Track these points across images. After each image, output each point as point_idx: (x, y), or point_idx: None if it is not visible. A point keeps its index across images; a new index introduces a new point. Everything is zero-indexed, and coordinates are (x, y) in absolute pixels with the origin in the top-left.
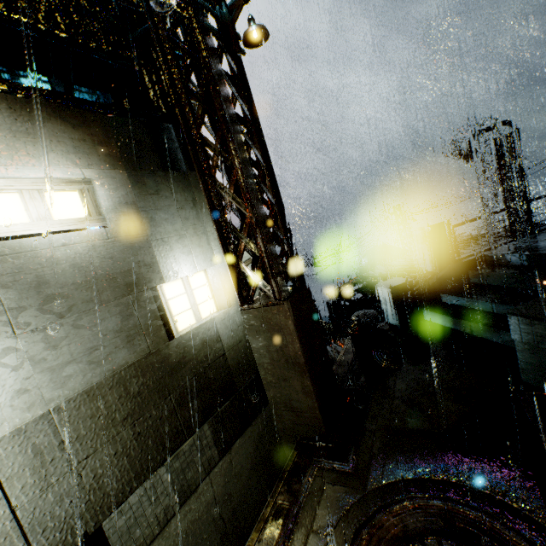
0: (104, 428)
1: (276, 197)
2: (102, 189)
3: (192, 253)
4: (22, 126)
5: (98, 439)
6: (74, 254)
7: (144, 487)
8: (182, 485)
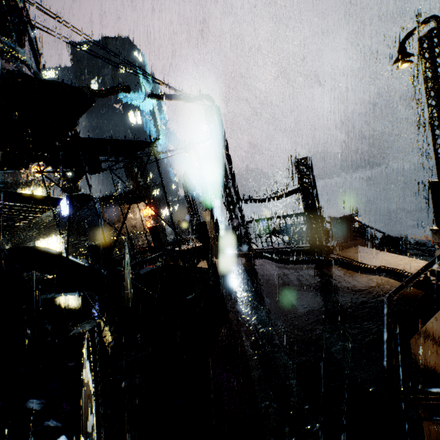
0: None
1: None
2: None
3: None
4: None
5: None
6: None
7: None
8: None
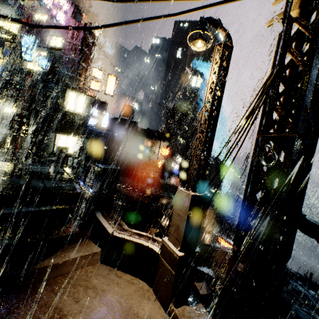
0: (1, 138)
1: (21, 117)
2: (16, 110)
3: (25, 124)
4: (11, 100)
5: (0, 139)
6: (8, 117)
7: (0, 149)
8: (4, 154)
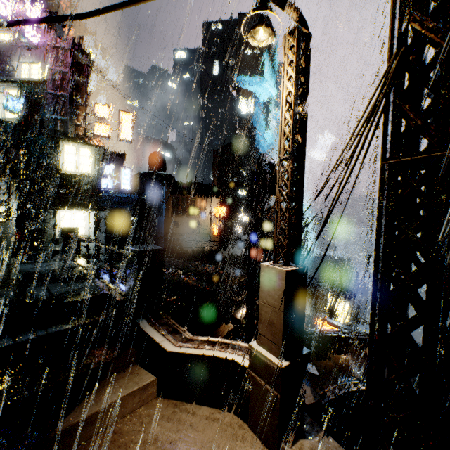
0: None
1: None
2: None
3: (4, 203)
4: None
5: None
6: None
7: None
8: None
